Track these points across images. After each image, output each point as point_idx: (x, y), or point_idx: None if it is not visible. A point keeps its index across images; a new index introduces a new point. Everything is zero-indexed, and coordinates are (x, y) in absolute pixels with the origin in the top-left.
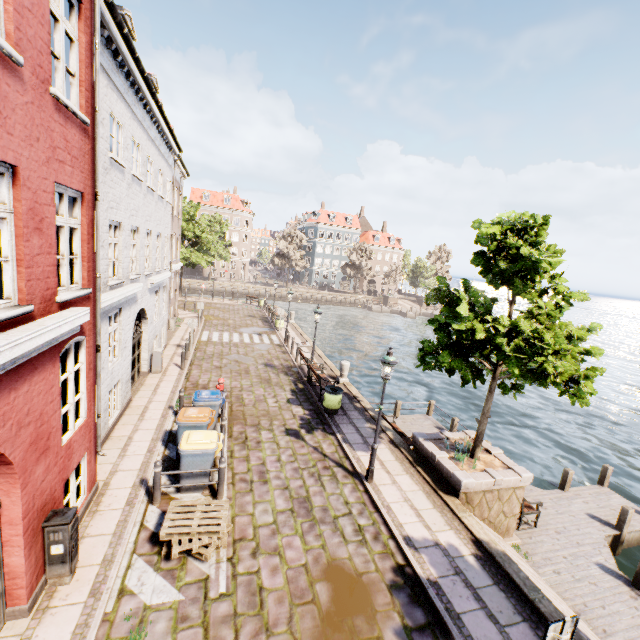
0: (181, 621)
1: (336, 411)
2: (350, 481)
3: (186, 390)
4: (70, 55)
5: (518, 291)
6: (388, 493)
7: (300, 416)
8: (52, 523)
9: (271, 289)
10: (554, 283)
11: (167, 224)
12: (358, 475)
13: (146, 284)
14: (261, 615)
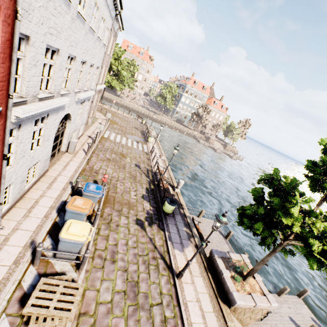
0: None
1: (169, 214)
2: (166, 273)
3: (84, 171)
4: None
5: None
6: (188, 291)
7: (147, 210)
8: None
9: (150, 113)
10: None
11: (100, 59)
12: (172, 270)
13: (74, 97)
14: None
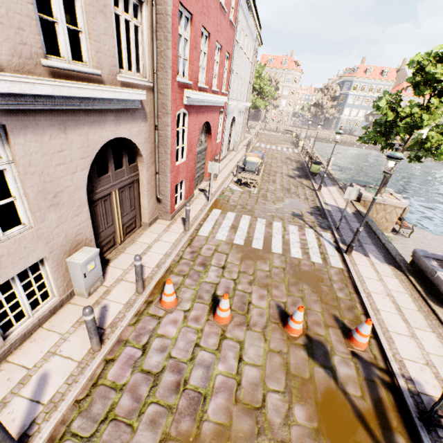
0: (243, 193)
1: (316, 174)
2: (310, 191)
3: None
4: (233, 0)
5: (422, 94)
6: (325, 195)
7: (296, 174)
8: (214, 160)
9: (303, 131)
10: None
11: (248, 75)
12: (315, 190)
13: (237, 105)
14: (265, 199)
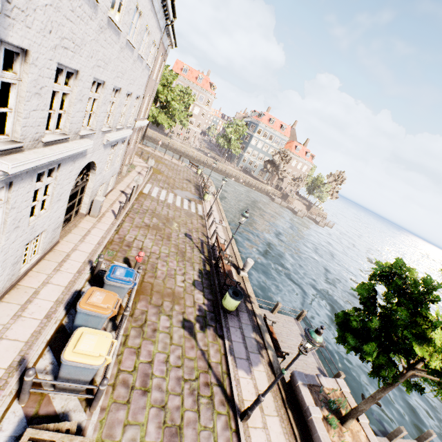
0: None
1: (231, 311)
2: (225, 411)
3: (112, 243)
4: None
5: None
6: None
7: (199, 305)
8: None
9: (209, 159)
10: None
11: (141, 85)
12: (234, 404)
13: (102, 139)
14: None
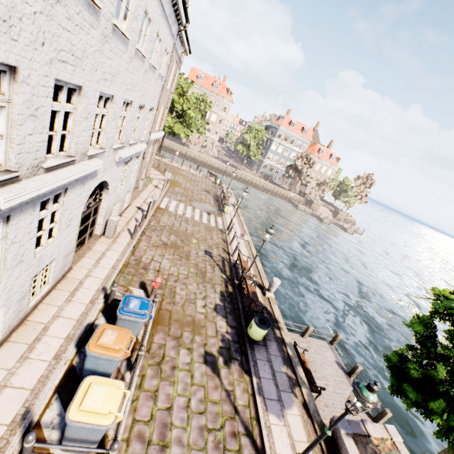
0: None
1: (257, 341)
2: None
3: (127, 267)
4: None
5: None
6: None
7: (222, 334)
8: None
9: (228, 167)
10: None
11: (155, 96)
12: None
13: (113, 157)
14: None
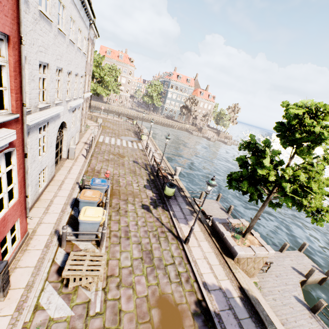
0: None
1: (171, 197)
2: (175, 242)
3: (87, 172)
4: None
5: (302, 154)
6: (195, 252)
7: (150, 197)
8: None
9: (140, 114)
10: (326, 153)
11: (83, 68)
12: (180, 239)
13: (66, 106)
14: None
